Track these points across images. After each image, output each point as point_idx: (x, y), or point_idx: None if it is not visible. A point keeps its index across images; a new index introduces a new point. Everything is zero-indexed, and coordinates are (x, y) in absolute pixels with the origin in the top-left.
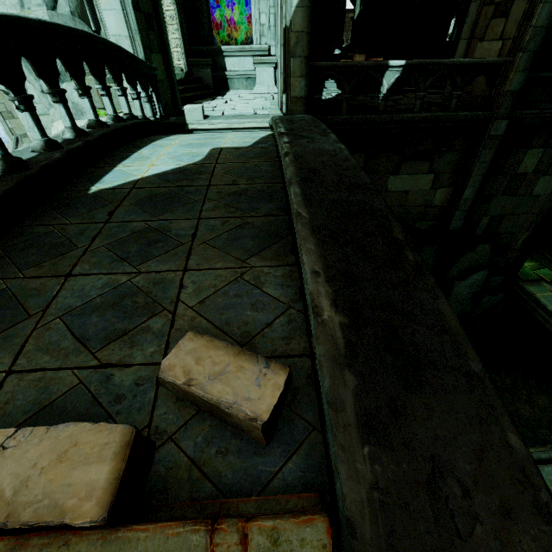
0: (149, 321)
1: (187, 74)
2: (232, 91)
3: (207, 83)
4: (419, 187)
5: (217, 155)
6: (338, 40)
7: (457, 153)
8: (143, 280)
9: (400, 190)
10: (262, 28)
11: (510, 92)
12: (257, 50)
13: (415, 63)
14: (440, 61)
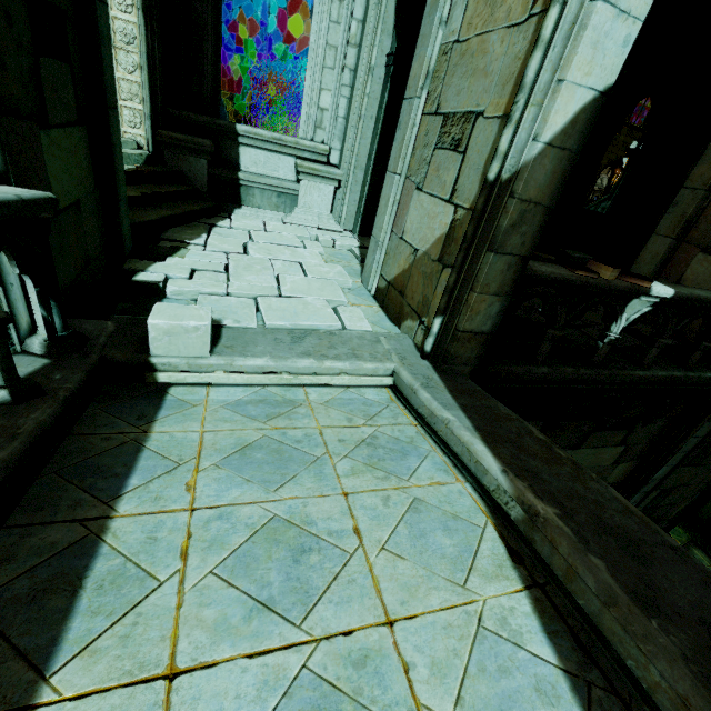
0: None
1: (151, 159)
2: (246, 209)
3: (195, 183)
4: (598, 462)
5: None
6: None
7: (665, 420)
8: None
9: None
10: (321, 115)
11: None
12: (307, 149)
13: (685, 296)
14: None
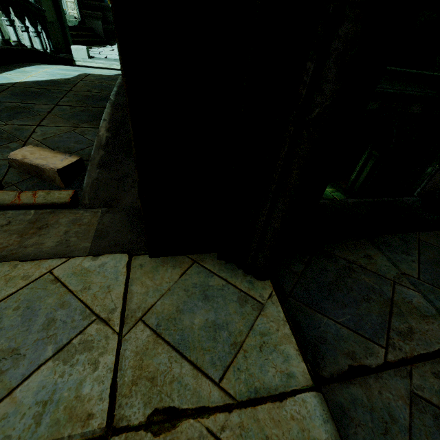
0: (9, 144)
1: (80, 23)
2: None
3: (99, 33)
4: None
5: (84, 77)
6: None
7: None
8: (8, 128)
9: None
10: None
11: None
12: None
13: None
14: None
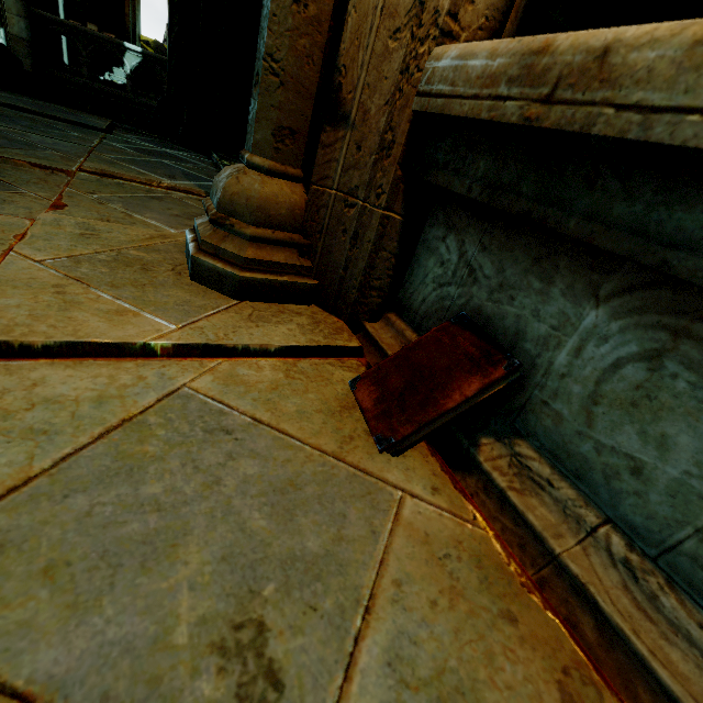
0: None
1: None
2: None
3: None
4: None
5: None
6: None
7: None
8: None
9: None
10: None
11: None
12: None
13: (152, 55)
14: None
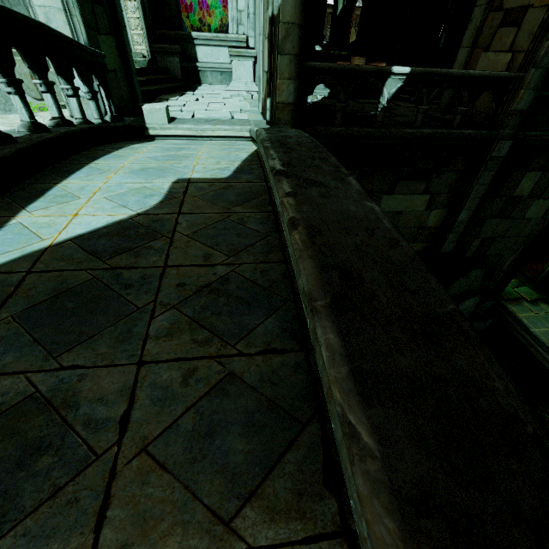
0: None
1: (150, 62)
2: (204, 86)
3: (175, 74)
4: (413, 208)
5: (182, 196)
6: (318, 36)
7: (456, 174)
8: None
9: (393, 210)
10: (240, 15)
11: (517, 111)
12: (234, 40)
13: (421, 72)
14: (448, 72)
